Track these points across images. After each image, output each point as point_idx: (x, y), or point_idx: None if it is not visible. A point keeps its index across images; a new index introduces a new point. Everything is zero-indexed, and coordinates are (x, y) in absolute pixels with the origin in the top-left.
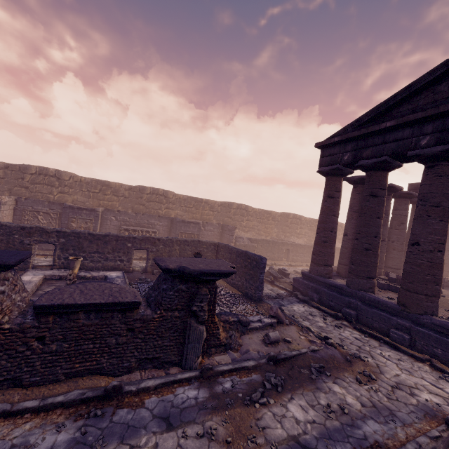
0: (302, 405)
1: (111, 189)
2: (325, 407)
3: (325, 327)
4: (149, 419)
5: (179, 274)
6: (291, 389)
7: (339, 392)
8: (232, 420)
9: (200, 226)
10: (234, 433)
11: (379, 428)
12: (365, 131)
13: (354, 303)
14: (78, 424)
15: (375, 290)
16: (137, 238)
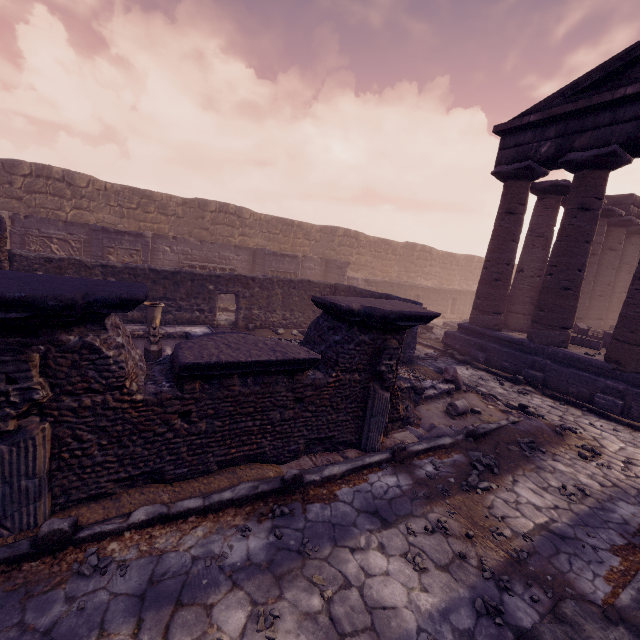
0: (532, 488)
1: (155, 204)
2: (562, 490)
3: (507, 395)
4: (353, 515)
5: (362, 319)
6: (508, 469)
7: (567, 471)
8: (459, 510)
9: (299, 262)
10: (470, 525)
11: (636, 510)
12: (587, 103)
13: (541, 362)
14: (264, 525)
15: (568, 345)
16: (222, 277)
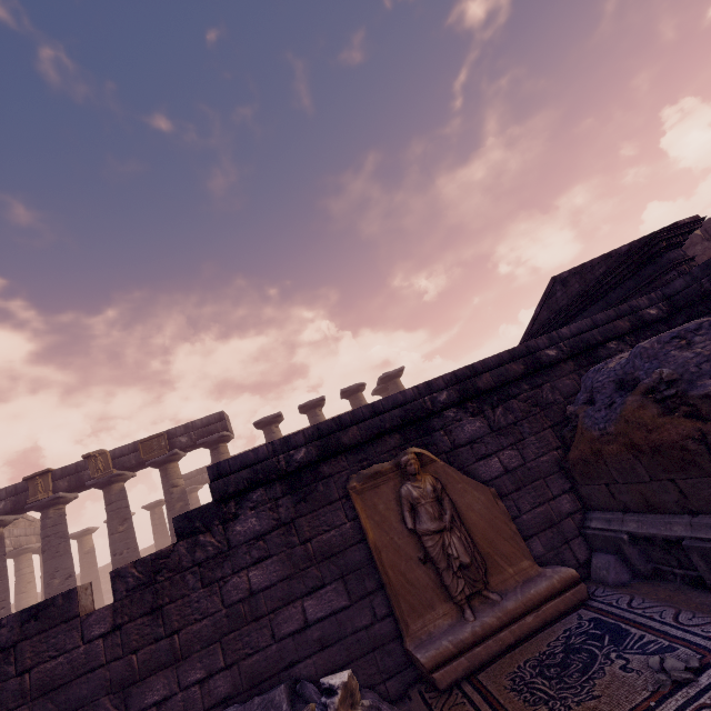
0: None
1: None
2: None
3: None
4: None
5: None
6: None
7: None
8: None
9: None
10: None
11: None
12: None
13: None
14: None
15: None
16: None
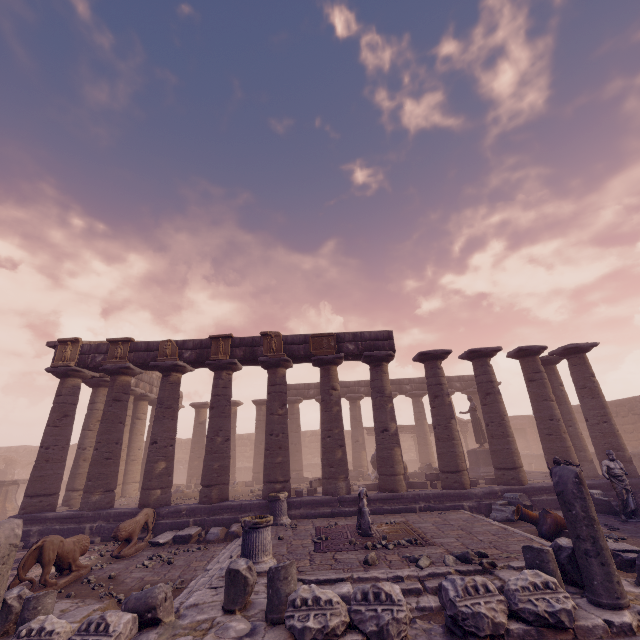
0: None
1: None
2: None
3: None
4: None
5: None
6: None
7: None
8: None
9: None
10: None
11: None
12: None
13: None
14: None
15: None
16: None
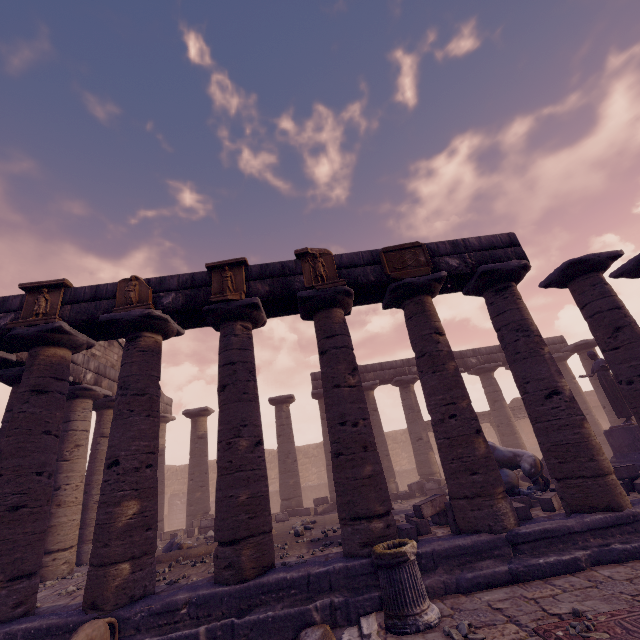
0: None
1: None
2: None
3: None
4: None
5: None
6: None
7: None
8: None
9: None
10: None
11: None
12: None
13: None
14: None
15: None
16: None
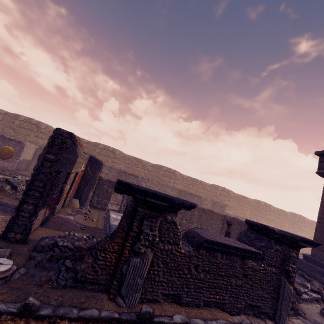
0: None
1: (141, 164)
2: None
3: None
4: None
5: (278, 236)
6: None
7: None
8: None
9: (202, 200)
10: None
11: None
12: None
13: None
14: None
15: None
16: None
